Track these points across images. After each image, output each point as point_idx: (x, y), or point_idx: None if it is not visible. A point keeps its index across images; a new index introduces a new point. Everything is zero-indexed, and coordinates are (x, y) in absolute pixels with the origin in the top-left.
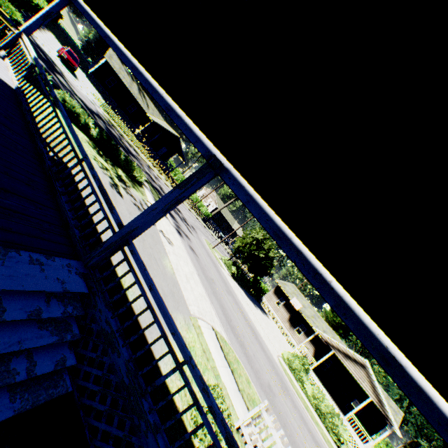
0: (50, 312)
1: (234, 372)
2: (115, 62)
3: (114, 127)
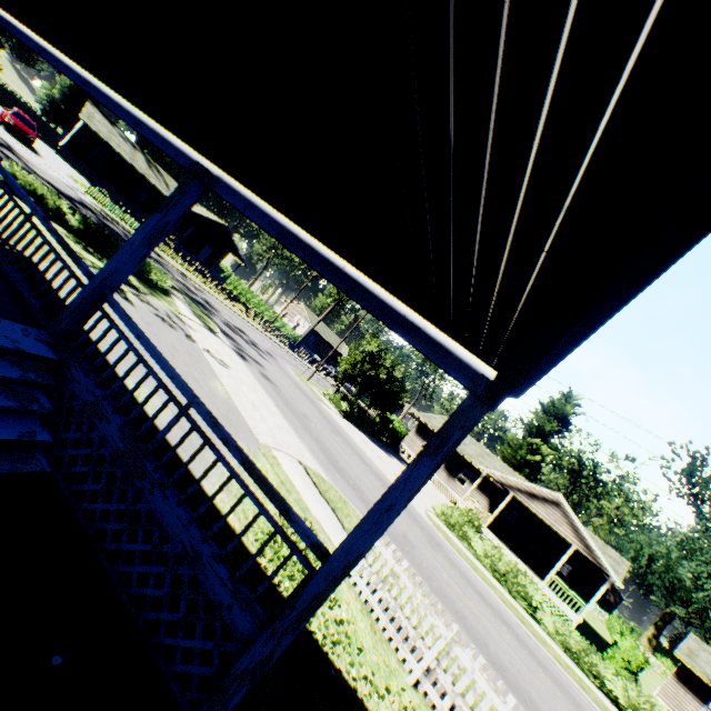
0: (1, 371)
1: (337, 511)
2: (100, 124)
3: (114, 220)
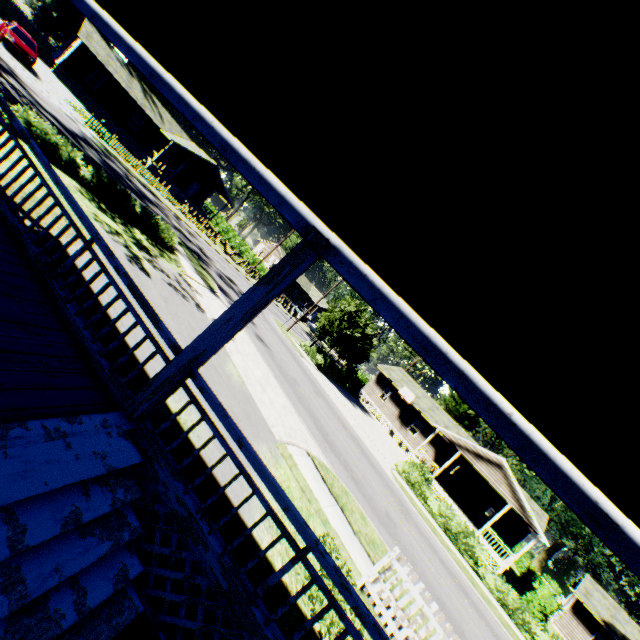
0: (94, 509)
1: (345, 509)
2: (98, 45)
3: (114, 157)
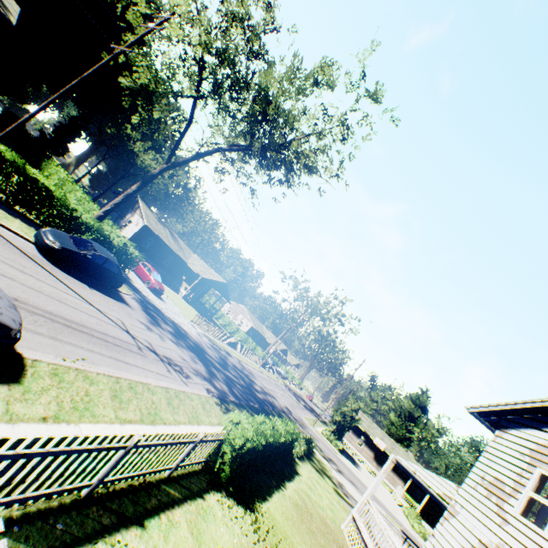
0: None
1: None
2: (151, 219)
3: (216, 345)
